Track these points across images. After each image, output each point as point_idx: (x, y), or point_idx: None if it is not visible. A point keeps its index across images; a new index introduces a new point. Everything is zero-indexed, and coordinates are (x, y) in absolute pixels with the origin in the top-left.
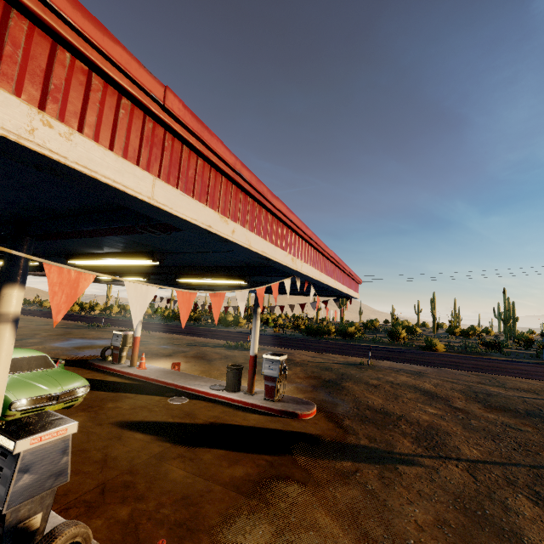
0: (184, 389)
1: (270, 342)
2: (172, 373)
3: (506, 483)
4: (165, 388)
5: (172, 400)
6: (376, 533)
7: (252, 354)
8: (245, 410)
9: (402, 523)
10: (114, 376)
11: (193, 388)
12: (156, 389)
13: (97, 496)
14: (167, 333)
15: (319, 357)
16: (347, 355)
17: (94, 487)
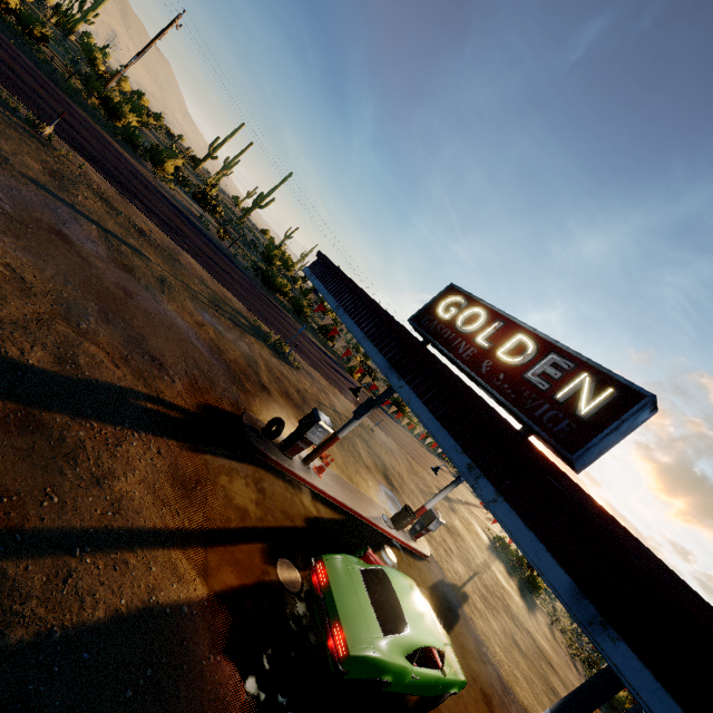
0: (374, 526)
1: (275, 324)
2: (343, 485)
3: (478, 598)
4: (365, 527)
5: (391, 557)
6: (498, 658)
7: (429, 509)
8: (413, 556)
9: (494, 647)
10: (313, 497)
11: (383, 527)
12: (365, 532)
13: (491, 711)
14: (103, 177)
15: (340, 401)
16: (347, 399)
17: (486, 706)
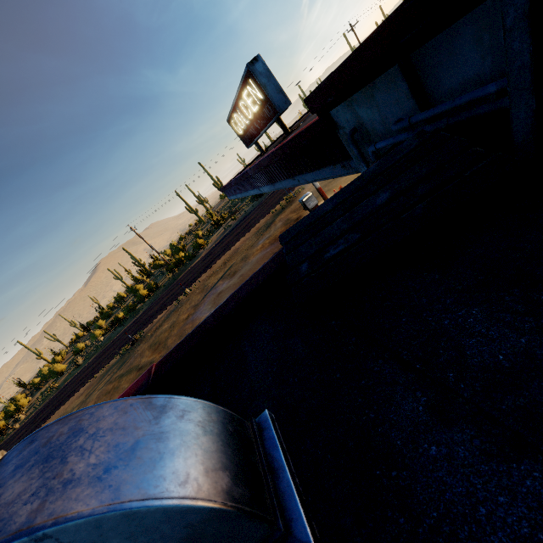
0: None
1: (280, 197)
2: None
3: None
4: None
5: None
6: None
7: None
8: None
9: None
10: None
11: None
12: None
13: None
14: (204, 274)
15: None
16: None
17: None
